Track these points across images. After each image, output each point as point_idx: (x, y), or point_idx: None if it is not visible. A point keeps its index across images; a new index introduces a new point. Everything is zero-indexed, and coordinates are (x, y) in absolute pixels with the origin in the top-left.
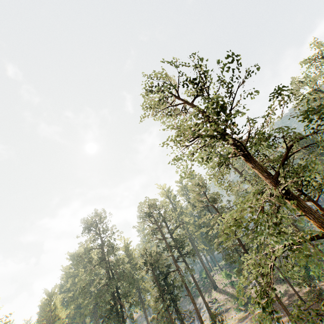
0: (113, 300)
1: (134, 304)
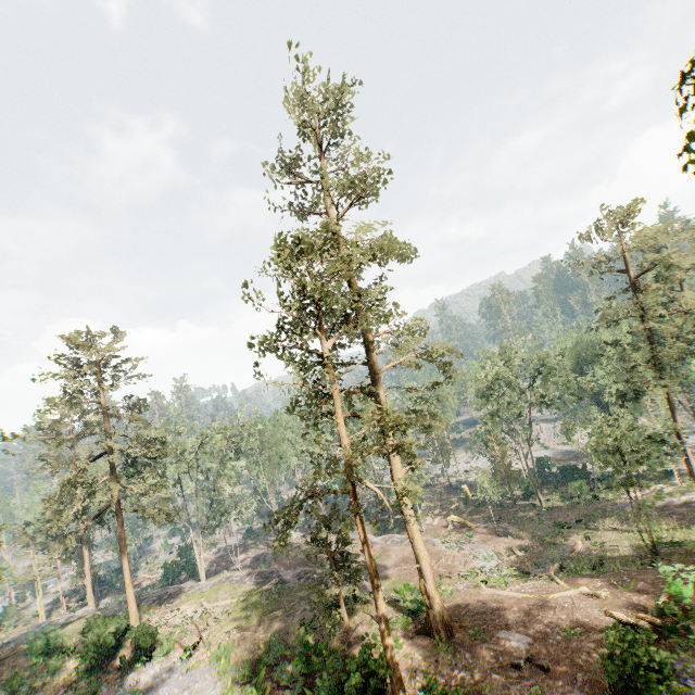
0: None
1: None
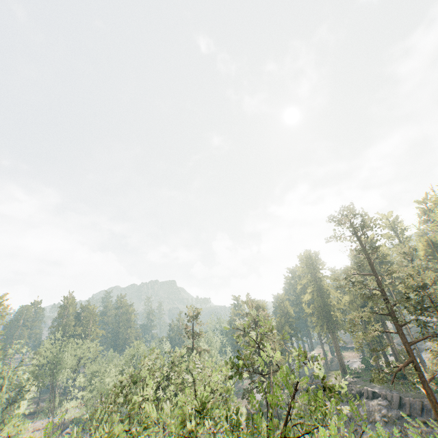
0: (324, 315)
1: (339, 323)
